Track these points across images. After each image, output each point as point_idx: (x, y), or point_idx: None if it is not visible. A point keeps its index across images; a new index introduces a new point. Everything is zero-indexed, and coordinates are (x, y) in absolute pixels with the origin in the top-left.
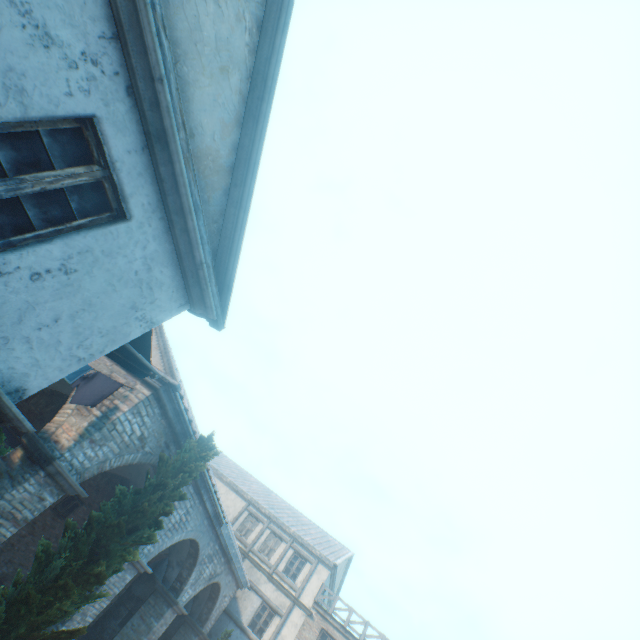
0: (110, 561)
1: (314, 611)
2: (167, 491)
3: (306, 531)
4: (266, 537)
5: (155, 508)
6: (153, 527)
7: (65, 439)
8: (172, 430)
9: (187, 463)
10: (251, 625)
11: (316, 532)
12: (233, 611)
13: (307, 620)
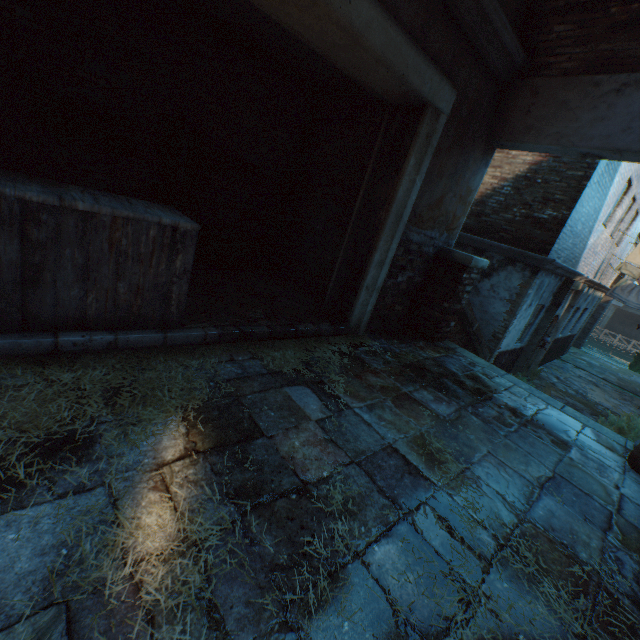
0: None
1: None
2: None
3: None
4: None
5: None
6: None
7: None
8: None
9: None
10: None
11: None
12: None
13: None
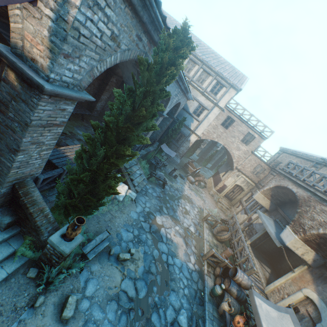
0: (132, 143)
1: (225, 109)
2: (155, 95)
3: (224, 69)
4: (200, 74)
5: (150, 110)
6: (152, 121)
7: (38, 57)
8: (139, 20)
9: (166, 65)
10: (193, 113)
11: (229, 68)
12: (185, 107)
13: (221, 113)
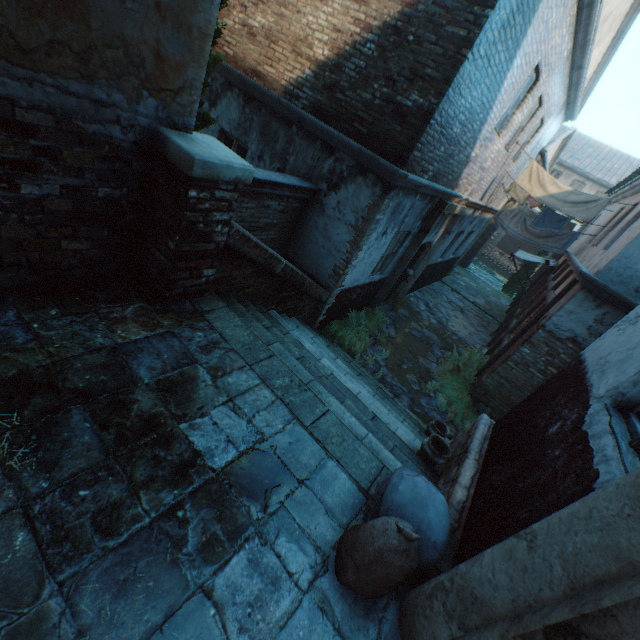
0: None
1: None
2: None
3: None
4: None
5: None
6: None
7: None
8: None
9: None
10: None
11: None
12: None
13: None
